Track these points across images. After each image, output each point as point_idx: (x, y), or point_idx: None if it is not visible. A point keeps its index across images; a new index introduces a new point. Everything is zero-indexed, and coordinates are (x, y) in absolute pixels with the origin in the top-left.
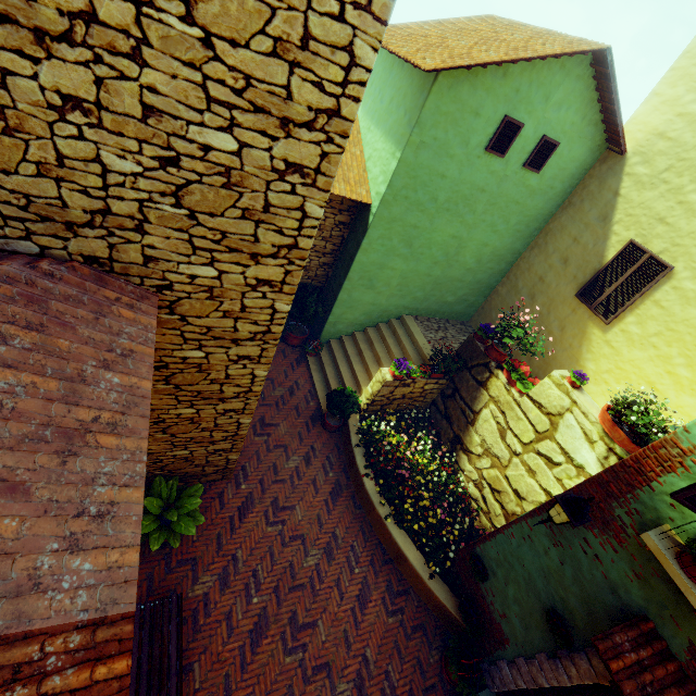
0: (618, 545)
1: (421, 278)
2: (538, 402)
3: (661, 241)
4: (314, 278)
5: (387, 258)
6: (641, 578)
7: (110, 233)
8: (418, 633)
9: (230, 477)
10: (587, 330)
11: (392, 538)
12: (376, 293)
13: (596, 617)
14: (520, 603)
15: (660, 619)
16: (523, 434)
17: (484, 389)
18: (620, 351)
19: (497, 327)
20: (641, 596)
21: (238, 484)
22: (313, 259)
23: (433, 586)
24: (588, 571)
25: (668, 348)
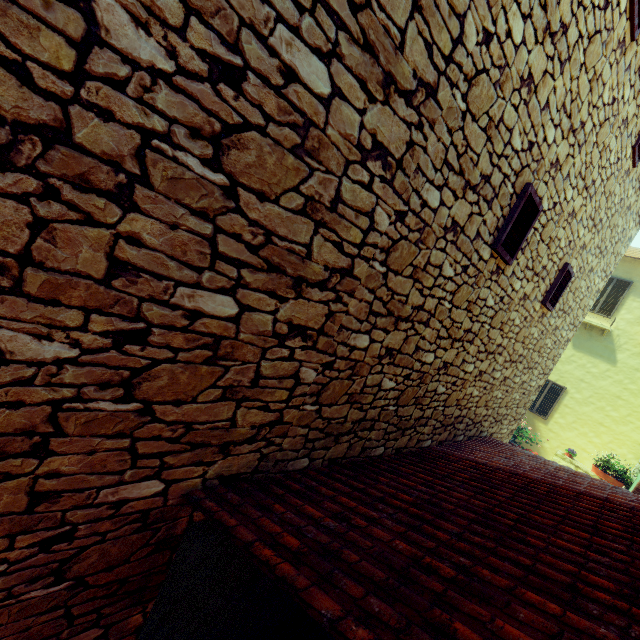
0: None
1: None
2: None
3: (554, 375)
4: None
5: None
6: None
7: (500, 422)
8: None
9: None
10: (535, 424)
11: None
12: None
13: None
14: None
15: None
16: None
17: None
18: (559, 434)
19: None
20: None
21: None
22: None
23: None
24: None
25: (582, 428)
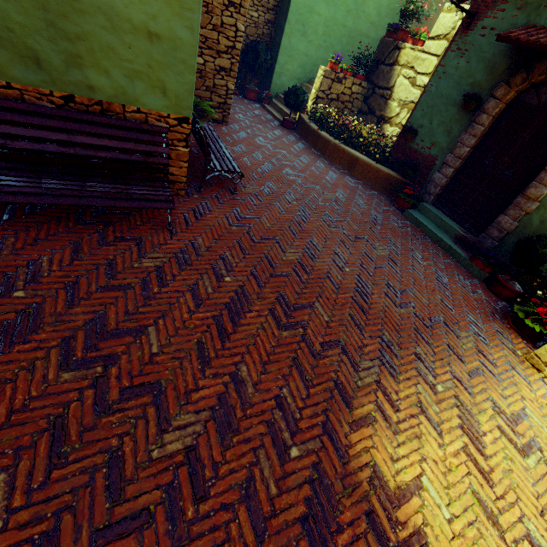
0: (505, 5)
1: (339, 29)
2: (437, 36)
3: None
4: (262, 38)
5: (314, 0)
6: (522, 7)
7: None
8: (372, 193)
9: (227, 122)
10: None
11: (345, 152)
12: (308, 42)
13: (496, 67)
14: (442, 123)
15: (538, 17)
16: (428, 68)
17: (396, 65)
18: None
19: (401, 9)
20: (523, 18)
21: (233, 128)
22: (260, 15)
23: (379, 166)
24: (487, 45)
25: None
